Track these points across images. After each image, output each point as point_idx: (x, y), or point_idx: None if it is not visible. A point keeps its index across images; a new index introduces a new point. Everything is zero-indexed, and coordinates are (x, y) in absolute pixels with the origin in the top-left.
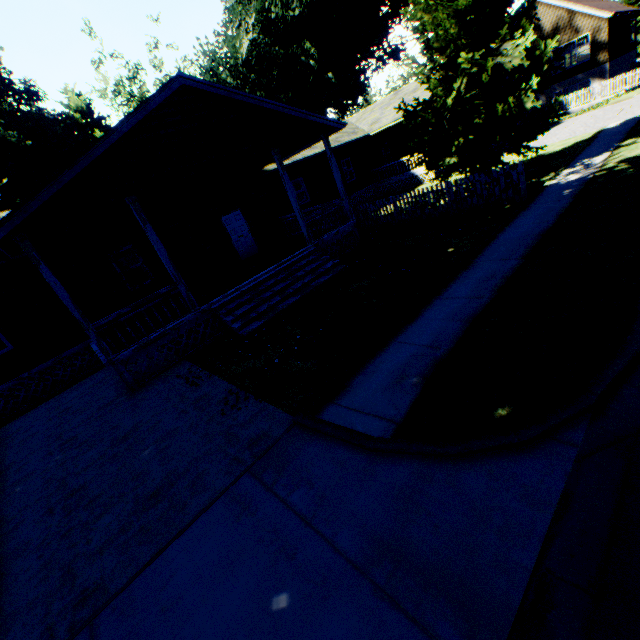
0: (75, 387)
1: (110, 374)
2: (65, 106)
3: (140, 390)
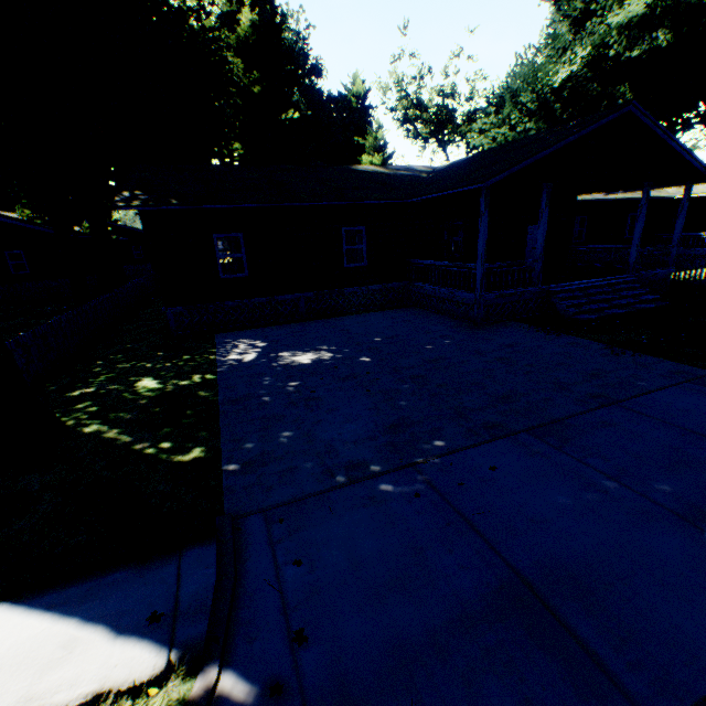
0: (392, 311)
1: (425, 312)
2: (346, 89)
3: (484, 327)
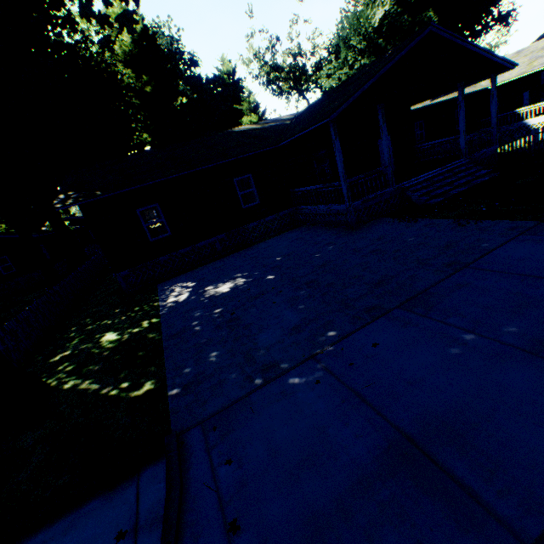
0: (287, 233)
1: (312, 227)
2: (218, 70)
3: (358, 228)
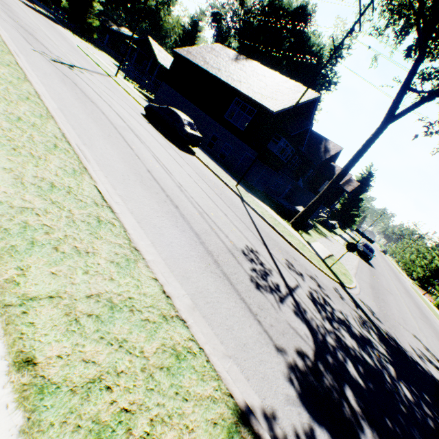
0: None
1: None
2: None
3: None
